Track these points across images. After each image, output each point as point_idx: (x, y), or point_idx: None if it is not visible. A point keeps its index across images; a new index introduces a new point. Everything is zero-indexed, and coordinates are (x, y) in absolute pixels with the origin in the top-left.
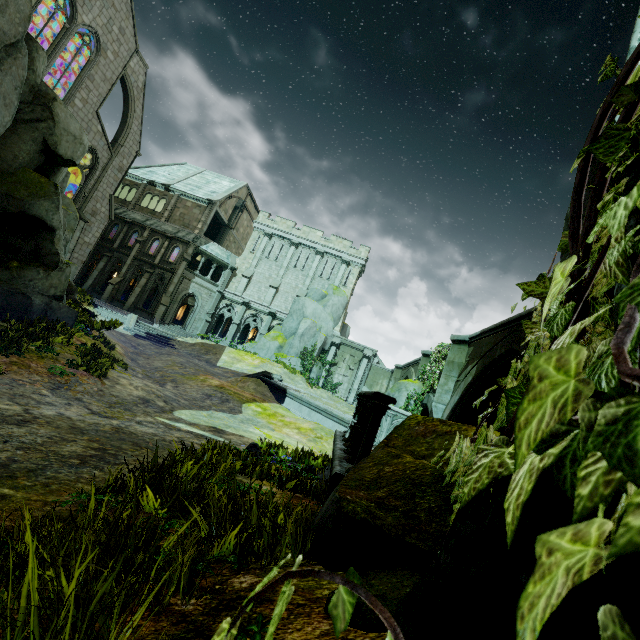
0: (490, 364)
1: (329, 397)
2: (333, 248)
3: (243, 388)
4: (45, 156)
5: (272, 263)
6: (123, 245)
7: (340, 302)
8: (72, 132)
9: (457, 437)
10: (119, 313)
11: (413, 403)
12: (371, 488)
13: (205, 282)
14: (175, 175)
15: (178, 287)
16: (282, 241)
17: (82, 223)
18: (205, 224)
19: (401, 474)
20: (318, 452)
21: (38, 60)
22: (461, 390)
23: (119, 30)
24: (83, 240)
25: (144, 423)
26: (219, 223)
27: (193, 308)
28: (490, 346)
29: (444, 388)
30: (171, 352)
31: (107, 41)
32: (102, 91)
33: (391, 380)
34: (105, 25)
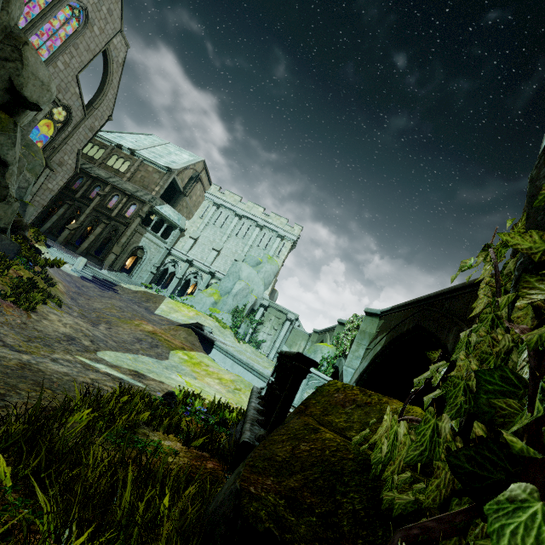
0: (398, 337)
1: (253, 352)
2: (271, 223)
3: (174, 336)
4: (10, 96)
5: (217, 229)
6: (85, 196)
7: (272, 270)
8: (40, 78)
9: (388, 416)
10: (70, 255)
11: (326, 365)
12: (282, 473)
13: (155, 238)
14: (141, 143)
15: (130, 239)
16: (228, 212)
17: (48, 170)
18: (162, 188)
19: (319, 455)
20: (235, 404)
21: (14, 4)
22: (370, 357)
23: (107, 11)
24: (47, 186)
25: (60, 361)
26: (175, 190)
27: (141, 260)
28: (399, 321)
29: (355, 354)
30: (113, 296)
31: (95, 18)
32: (84, 59)
33: (308, 342)
34: (95, 4)
